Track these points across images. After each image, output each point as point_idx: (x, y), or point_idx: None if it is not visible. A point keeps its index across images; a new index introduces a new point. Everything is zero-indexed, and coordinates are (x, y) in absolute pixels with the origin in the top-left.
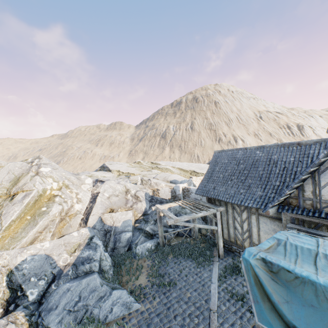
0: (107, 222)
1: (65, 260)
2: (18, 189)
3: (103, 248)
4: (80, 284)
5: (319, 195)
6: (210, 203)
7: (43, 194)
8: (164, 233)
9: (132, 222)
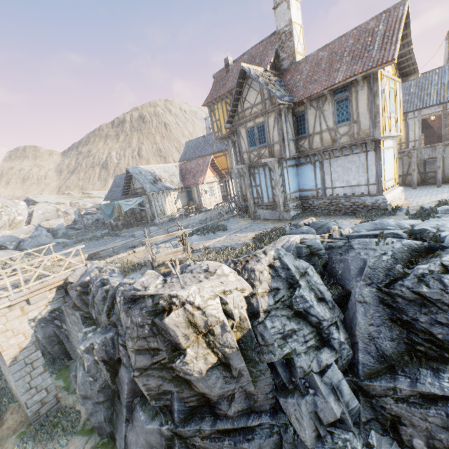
0: (45, 226)
1: (24, 236)
2: None
3: (46, 231)
4: (38, 240)
5: (134, 187)
6: None
7: None
8: (88, 227)
9: (65, 225)
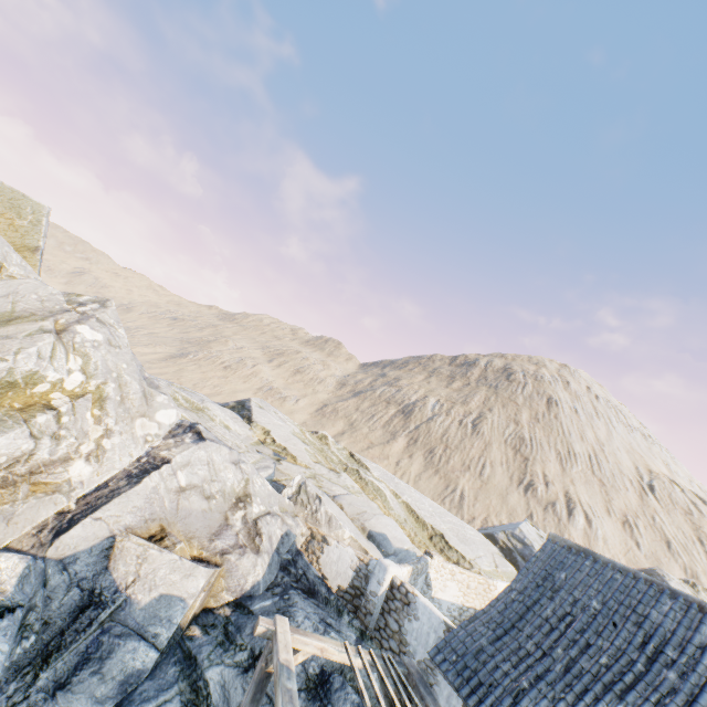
0: (118, 567)
1: None
2: None
3: None
4: None
5: None
6: None
7: (22, 385)
8: None
9: (189, 612)
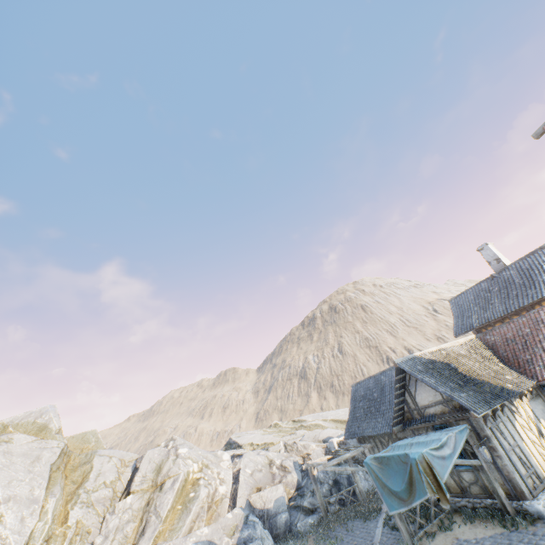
0: (257, 505)
1: (228, 543)
2: (164, 476)
3: (261, 524)
4: None
5: (416, 403)
6: (358, 443)
7: (187, 478)
8: (326, 505)
9: (286, 499)
